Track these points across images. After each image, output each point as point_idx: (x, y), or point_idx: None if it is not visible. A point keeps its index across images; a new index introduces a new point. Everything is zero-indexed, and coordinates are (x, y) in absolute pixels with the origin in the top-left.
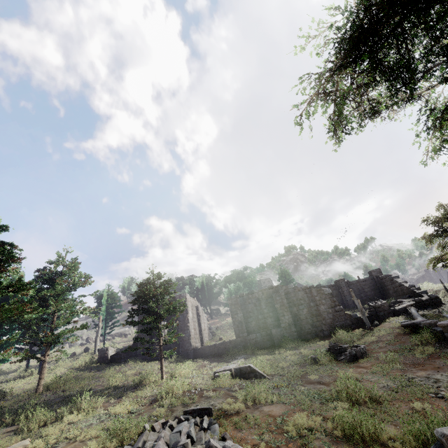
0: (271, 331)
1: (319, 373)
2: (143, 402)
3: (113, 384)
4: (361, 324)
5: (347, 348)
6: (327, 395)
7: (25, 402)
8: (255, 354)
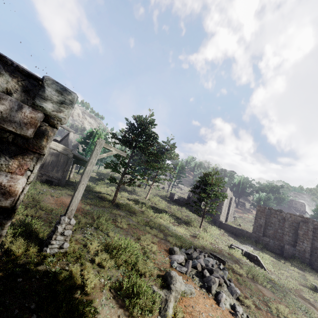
0: (285, 245)
1: (314, 299)
2: (190, 234)
3: (176, 215)
4: None
5: None
6: (313, 315)
7: (143, 201)
8: (262, 251)
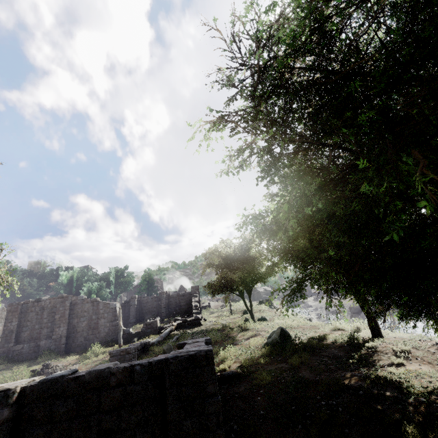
0: (41, 342)
1: None
2: None
3: None
4: (130, 339)
5: (52, 368)
6: None
7: None
8: None
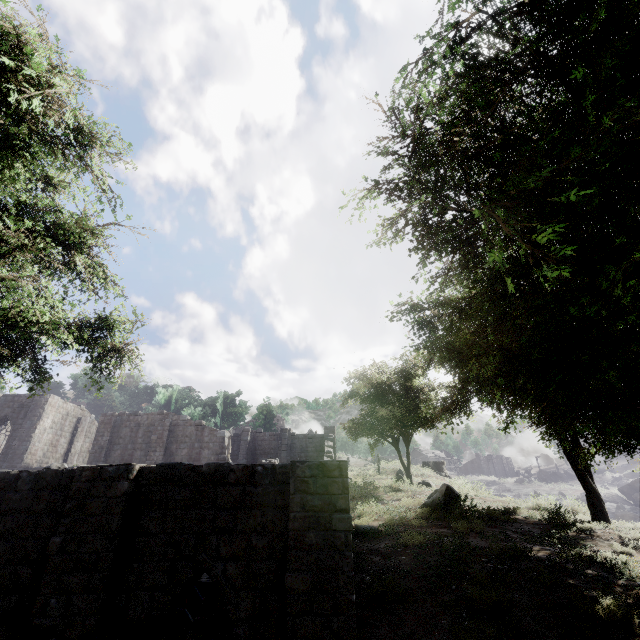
0: None
1: None
2: None
3: None
4: None
5: None
6: None
7: None
8: None
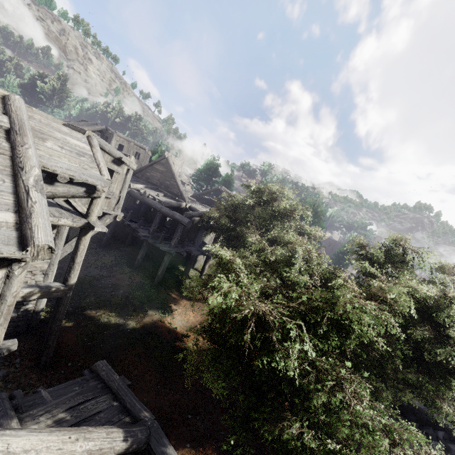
0: None
1: None
2: None
3: None
4: None
5: None
6: None
7: None
8: None
